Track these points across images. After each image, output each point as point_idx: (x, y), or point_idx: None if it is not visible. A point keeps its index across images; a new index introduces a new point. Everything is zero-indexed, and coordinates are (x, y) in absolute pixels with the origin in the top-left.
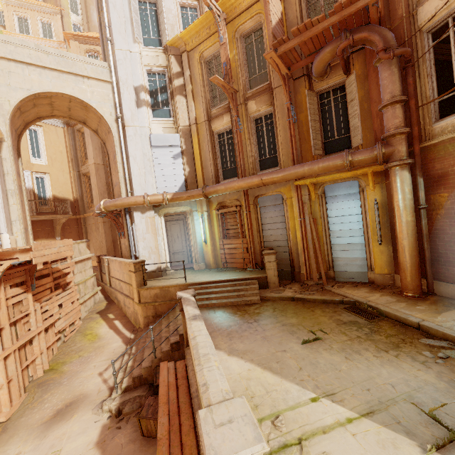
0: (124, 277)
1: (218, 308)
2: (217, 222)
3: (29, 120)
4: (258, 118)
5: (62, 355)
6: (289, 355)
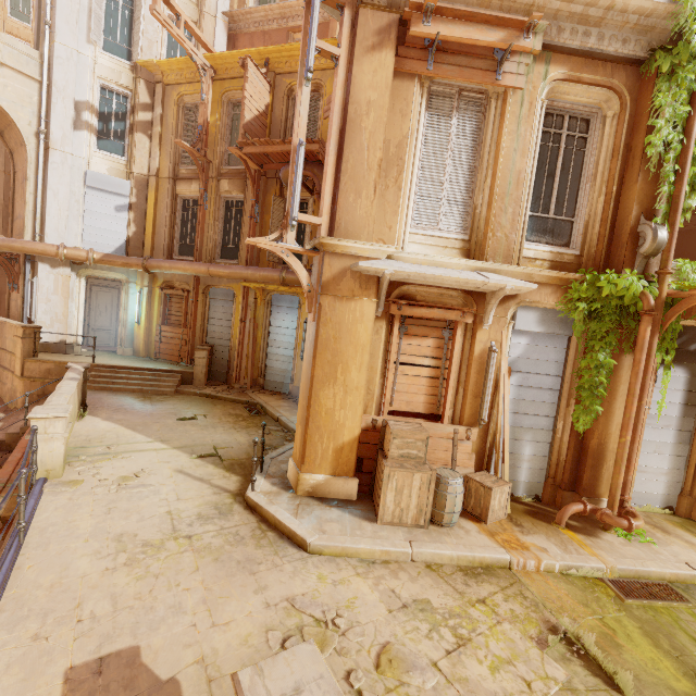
0: (6, 344)
1: (123, 393)
2: (159, 303)
3: None
4: (230, 200)
5: None
6: (158, 424)
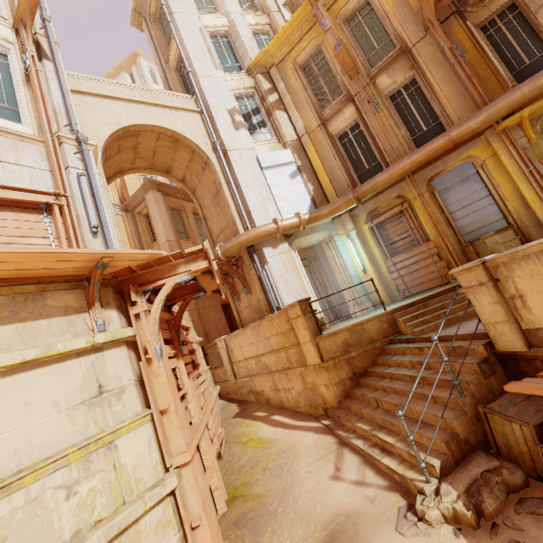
0: (270, 344)
1: None
2: (373, 239)
3: (109, 175)
4: (394, 93)
5: (233, 476)
6: None
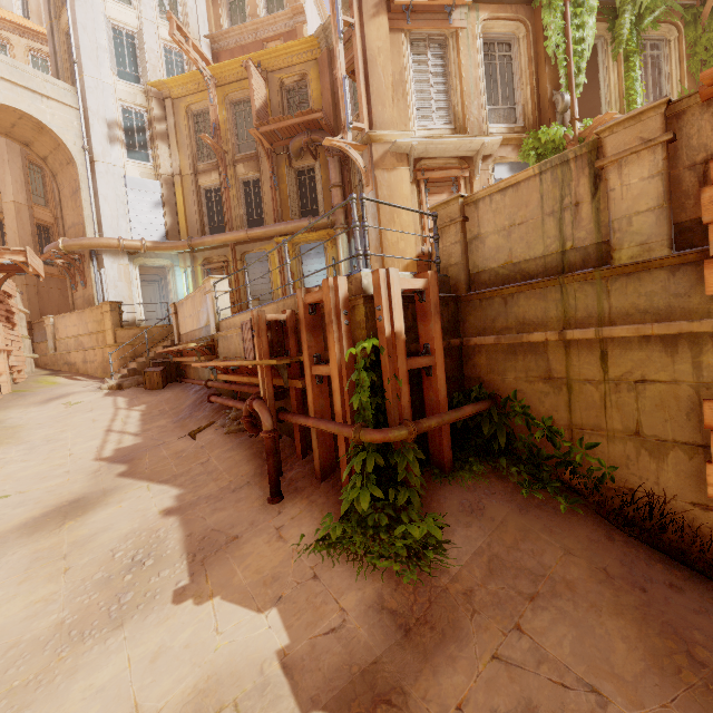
0: (88, 328)
1: None
2: (202, 279)
3: None
4: (247, 181)
5: (22, 388)
6: None
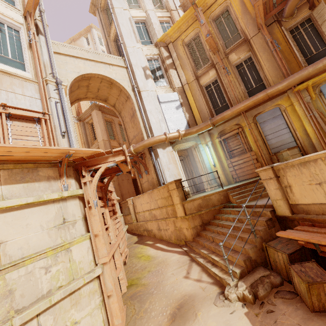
0: (158, 203)
1: None
2: (220, 148)
3: (72, 101)
4: (238, 64)
5: (132, 274)
6: None
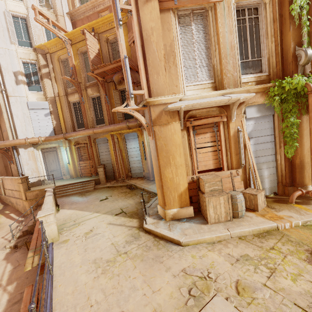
0: (15, 187)
1: (72, 195)
2: (75, 152)
3: None
4: (93, 97)
5: None
6: (92, 205)
